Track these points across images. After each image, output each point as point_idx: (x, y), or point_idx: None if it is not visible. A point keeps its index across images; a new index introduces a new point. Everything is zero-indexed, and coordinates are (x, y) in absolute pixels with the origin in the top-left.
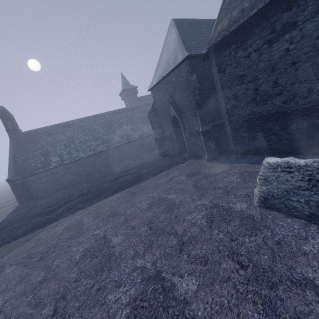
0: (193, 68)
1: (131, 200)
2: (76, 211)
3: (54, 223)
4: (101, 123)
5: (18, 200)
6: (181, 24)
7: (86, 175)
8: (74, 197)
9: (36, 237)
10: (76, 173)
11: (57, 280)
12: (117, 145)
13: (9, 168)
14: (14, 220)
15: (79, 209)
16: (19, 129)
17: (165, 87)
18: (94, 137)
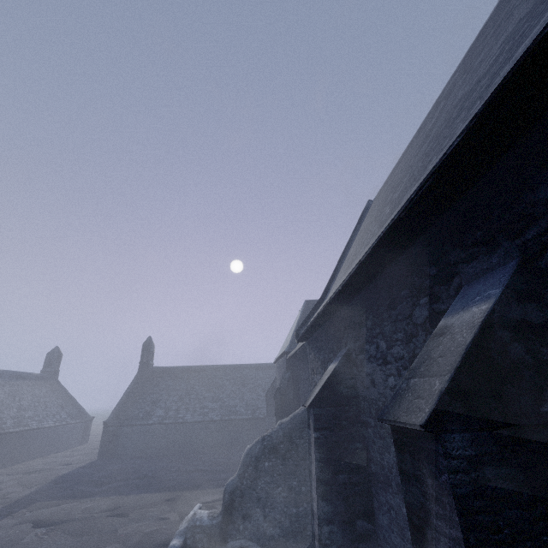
0: (290, 364)
1: (154, 507)
2: (114, 494)
3: (88, 498)
4: (234, 379)
5: (99, 452)
6: (311, 307)
7: (181, 448)
8: (135, 475)
9: (64, 505)
10: (171, 441)
11: (34, 545)
12: (235, 417)
13: (116, 408)
14: (73, 478)
15: (118, 494)
16: (152, 363)
17: (279, 369)
18: (216, 397)
